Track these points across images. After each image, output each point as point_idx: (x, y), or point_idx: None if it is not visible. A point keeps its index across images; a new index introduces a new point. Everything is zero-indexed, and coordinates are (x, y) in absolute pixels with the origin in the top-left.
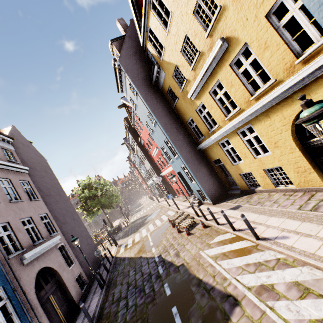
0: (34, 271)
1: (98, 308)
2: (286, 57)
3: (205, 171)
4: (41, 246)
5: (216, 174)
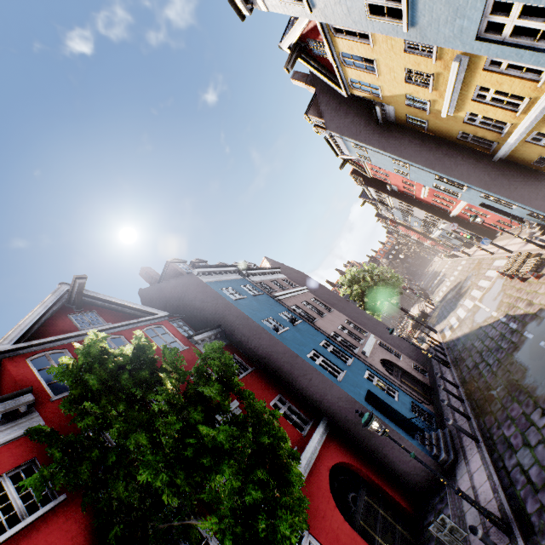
0: (376, 361)
1: (455, 379)
2: None
3: (525, 184)
4: (366, 343)
5: None
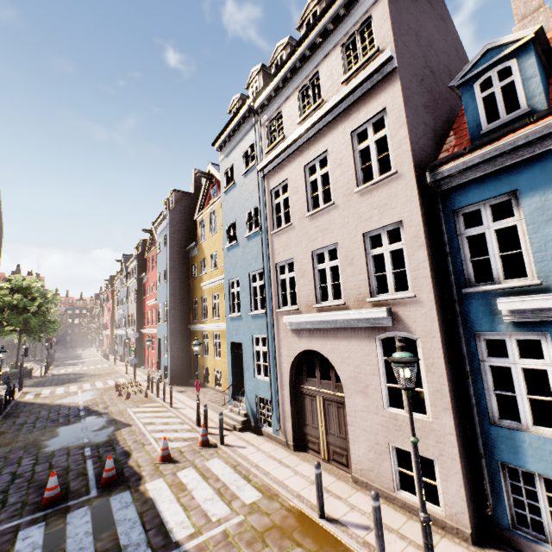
0: None
1: None
2: None
3: (182, 350)
4: None
5: (191, 358)
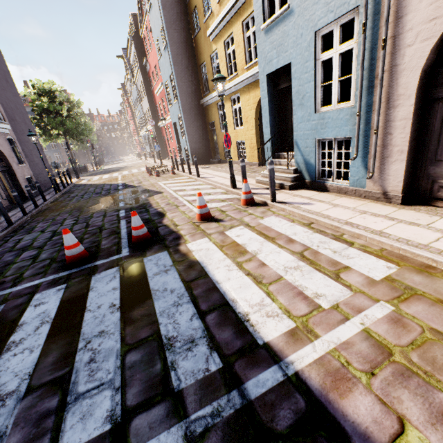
0: None
1: (52, 198)
2: None
3: (198, 130)
4: None
5: (208, 139)
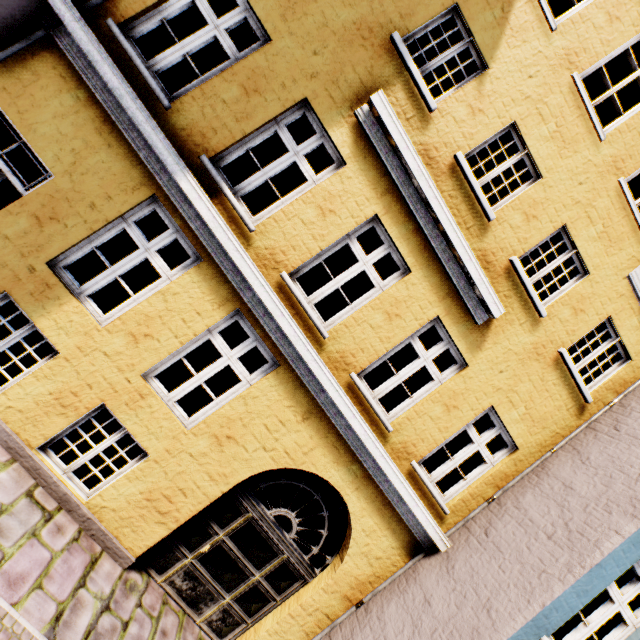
0: None
1: None
2: (425, 444)
3: None
4: None
5: None
